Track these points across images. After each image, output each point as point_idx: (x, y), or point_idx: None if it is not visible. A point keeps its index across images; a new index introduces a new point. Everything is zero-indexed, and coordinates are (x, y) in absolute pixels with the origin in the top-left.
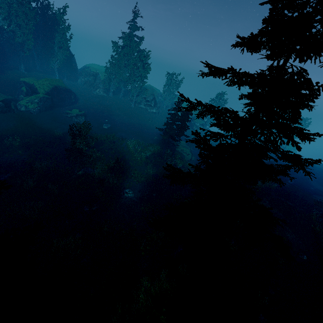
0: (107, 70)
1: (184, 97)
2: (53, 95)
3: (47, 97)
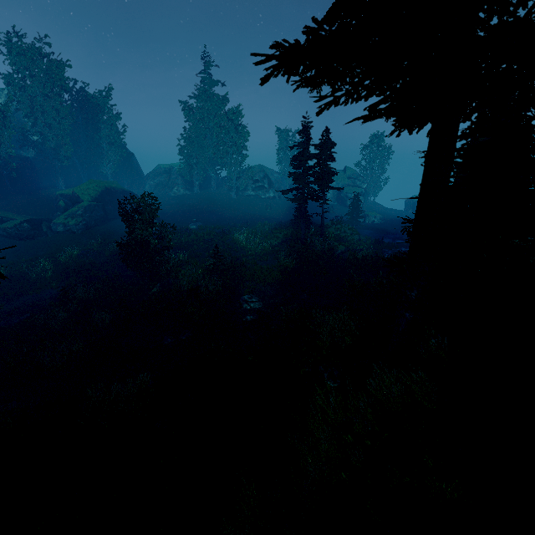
0: (184, 154)
1: None
2: (104, 201)
3: (95, 204)
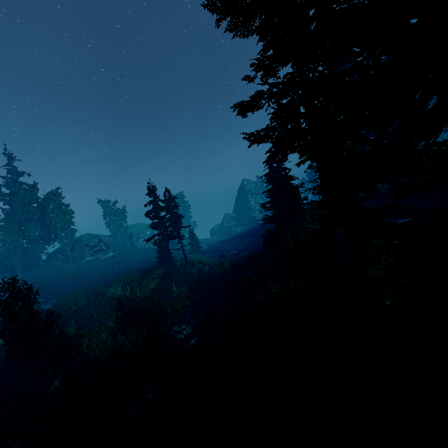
0: None
1: None
2: None
3: None
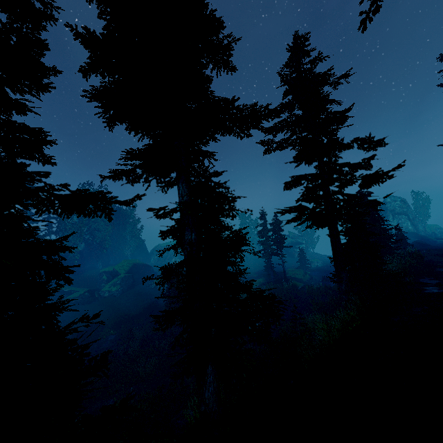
0: None
1: (261, 140)
2: (133, 273)
3: (128, 275)
